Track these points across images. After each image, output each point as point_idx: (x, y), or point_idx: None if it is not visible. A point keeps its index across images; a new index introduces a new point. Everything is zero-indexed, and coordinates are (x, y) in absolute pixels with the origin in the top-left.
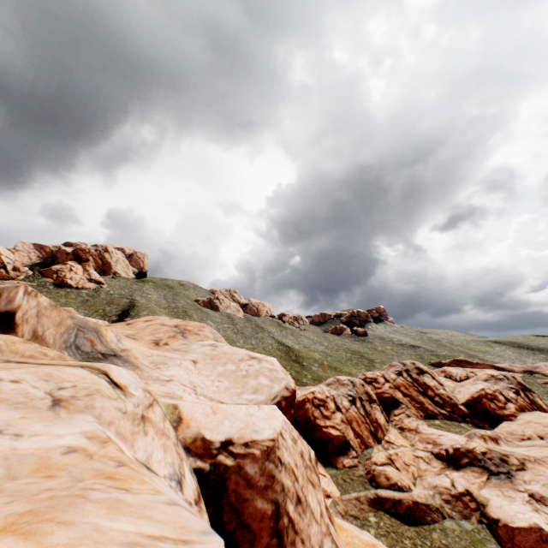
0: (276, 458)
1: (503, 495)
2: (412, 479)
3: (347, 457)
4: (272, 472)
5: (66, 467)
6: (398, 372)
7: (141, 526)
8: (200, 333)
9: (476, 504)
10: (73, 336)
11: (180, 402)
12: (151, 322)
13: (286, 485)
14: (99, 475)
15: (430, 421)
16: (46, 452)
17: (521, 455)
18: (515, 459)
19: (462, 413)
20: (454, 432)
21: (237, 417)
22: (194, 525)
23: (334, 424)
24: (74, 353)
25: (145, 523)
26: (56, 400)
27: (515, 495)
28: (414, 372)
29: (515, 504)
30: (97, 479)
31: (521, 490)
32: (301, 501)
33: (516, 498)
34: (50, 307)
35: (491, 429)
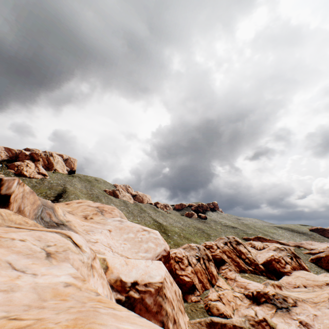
0: (163, 294)
1: (285, 322)
2: (232, 311)
3: (193, 295)
4: (161, 302)
5: (69, 294)
6: (225, 242)
7: (136, 327)
8: (112, 212)
9: (269, 327)
10: (40, 211)
11: (105, 257)
12: (81, 203)
13: (168, 311)
14: (92, 300)
15: (242, 274)
16: (55, 285)
17: (295, 297)
18: (291, 299)
19: (261, 270)
20: (256, 281)
21: (140, 267)
22: (159, 328)
23: (187, 273)
24: (40, 222)
25: (136, 326)
26: (48, 253)
27: (291, 322)
28: (234, 243)
29: (291, 328)
30: (93, 302)
31: (295, 318)
32: (176, 322)
33: (292, 324)
34: (29, 193)
35: (277, 280)
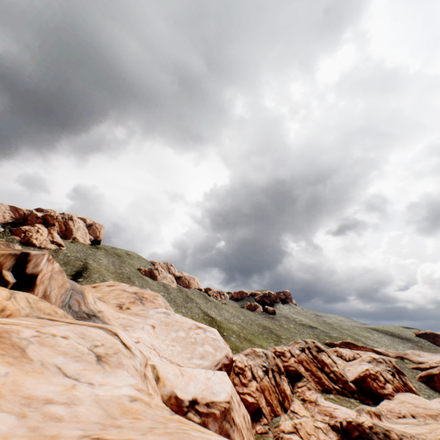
0: (230, 418)
1: None
2: None
3: (259, 424)
4: (228, 431)
5: (139, 412)
6: (302, 348)
7: None
8: (155, 301)
9: None
10: (68, 296)
11: (153, 363)
12: (113, 287)
13: None
14: (171, 420)
15: (326, 395)
16: (119, 399)
17: (400, 431)
18: (395, 434)
19: (352, 390)
20: (345, 407)
21: (199, 379)
22: None
23: (250, 391)
24: (67, 311)
25: None
26: (98, 356)
27: None
28: (314, 349)
29: None
30: (174, 422)
31: None
32: None
33: None
34: (58, 272)
35: (374, 406)
